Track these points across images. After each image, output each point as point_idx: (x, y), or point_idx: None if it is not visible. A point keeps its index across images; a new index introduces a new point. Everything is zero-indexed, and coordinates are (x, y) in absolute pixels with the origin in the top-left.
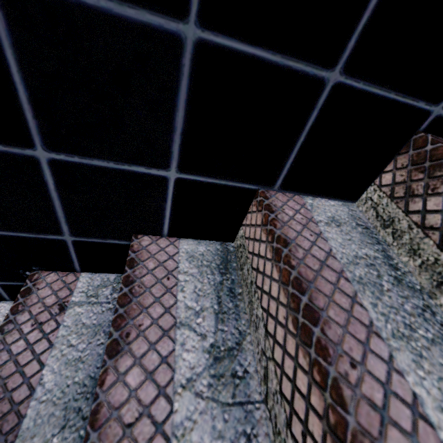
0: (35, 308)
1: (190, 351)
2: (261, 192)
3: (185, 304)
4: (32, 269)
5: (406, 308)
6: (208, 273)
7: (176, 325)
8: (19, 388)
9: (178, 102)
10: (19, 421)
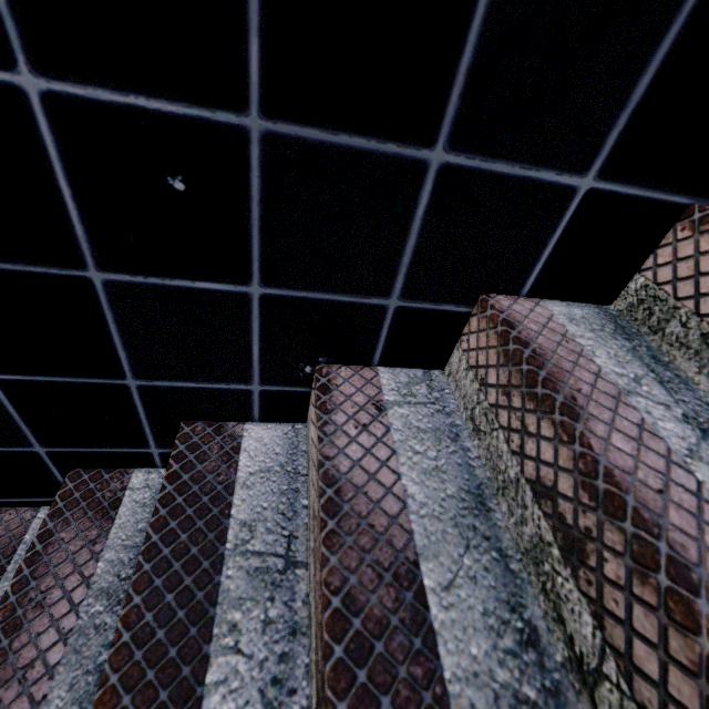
0: (347, 407)
1: (663, 420)
2: (701, 207)
3: (612, 370)
4: (317, 362)
5: None
6: (608, 338)
7: (621, 392)
8: (385, 499)
9: (652, 58)
10: (408, 537)
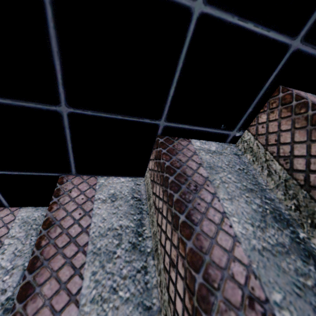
0: None
1: None
2: (60, 178)
3: (0, 264)
4: None
5: (123, 272)
6: (33, 235)
7: None
8: None
9: None
10: None
